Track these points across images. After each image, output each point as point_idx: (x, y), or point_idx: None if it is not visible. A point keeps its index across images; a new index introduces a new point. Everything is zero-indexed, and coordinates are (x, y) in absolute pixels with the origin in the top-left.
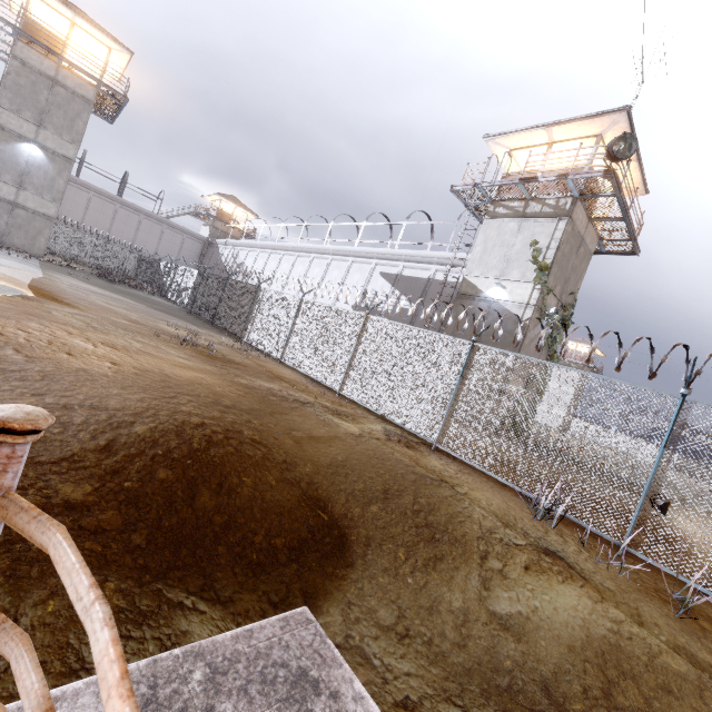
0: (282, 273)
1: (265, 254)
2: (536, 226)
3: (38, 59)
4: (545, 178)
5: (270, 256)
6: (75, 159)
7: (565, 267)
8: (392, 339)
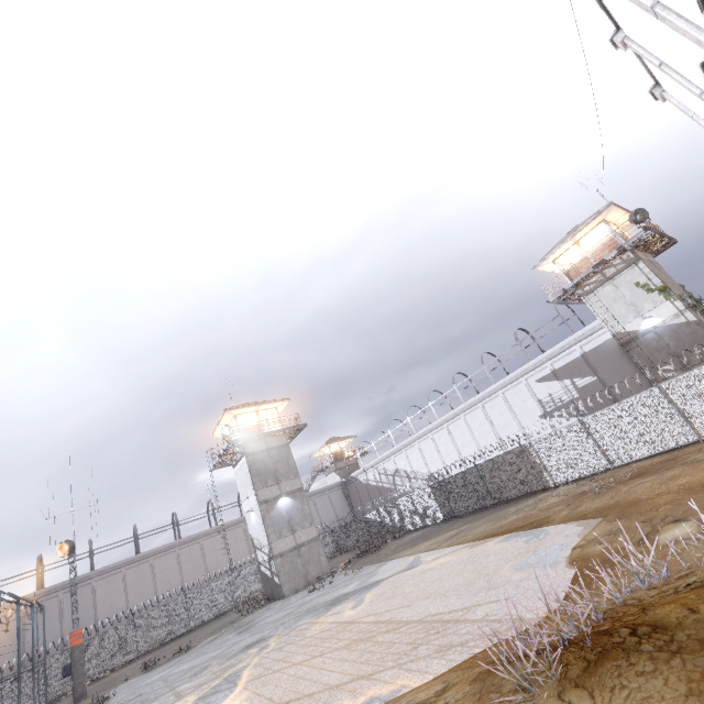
0: (444, 447)
1: (412, 448)
2: (625, 277)
3: (256, 445)
4: (609, 256)
5: (420, 445)
6: (302, 486)
7: (665, 279)
8: (699, 381)
